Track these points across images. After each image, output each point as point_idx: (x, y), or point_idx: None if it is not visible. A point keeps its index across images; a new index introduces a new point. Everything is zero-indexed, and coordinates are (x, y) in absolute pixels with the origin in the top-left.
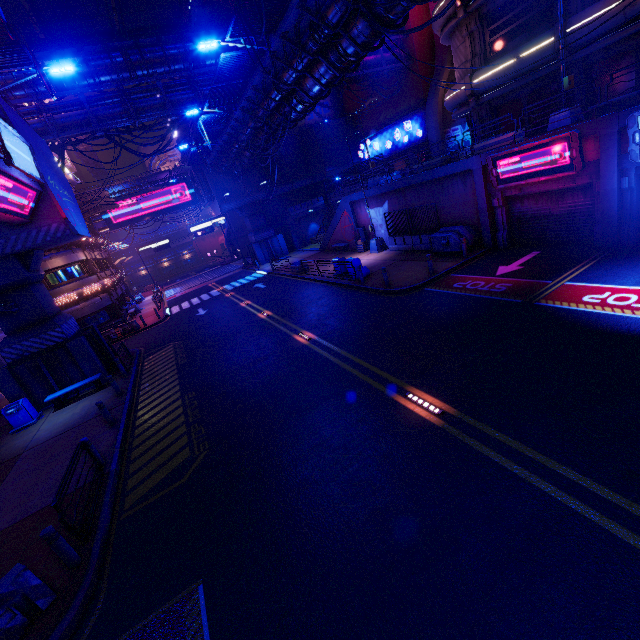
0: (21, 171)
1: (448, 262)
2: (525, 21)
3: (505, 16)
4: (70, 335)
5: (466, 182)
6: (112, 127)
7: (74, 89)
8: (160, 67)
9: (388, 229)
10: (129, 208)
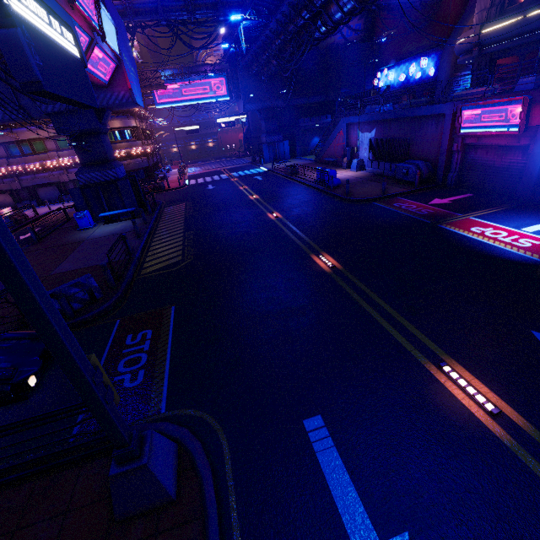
0: (109, 47)
1: (401, 188)
2: None
3: None
4: (120, 177)
5: (438, 124)
6: (173, 18)
7: None
8: None
9: (369, 153)
10: (174, 91)
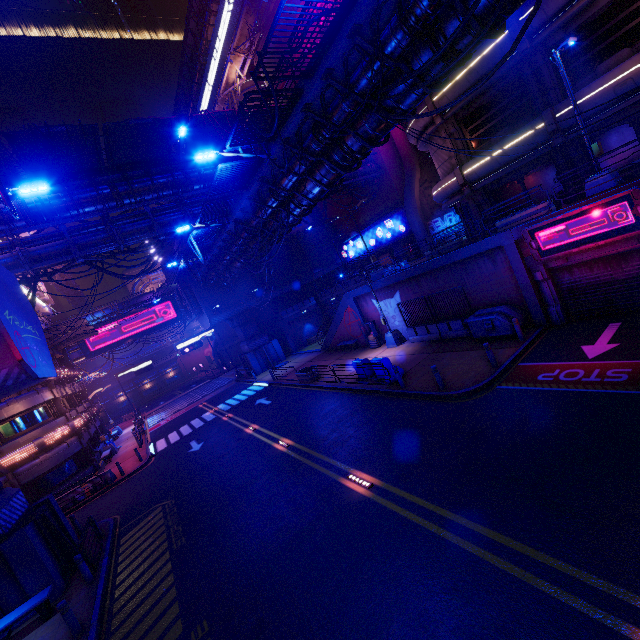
0: None
1: (503, 348)
2: (503, 118)
3: (481, 117)
4: (10, 525)
5: (495, 260)
6: (94, 253)
7: (55, 221)
8: (148, 194)
9: (404, 320)
10: (109, 333)
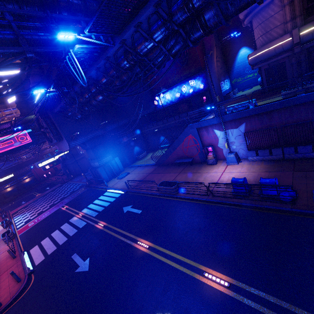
0: None
1: None
2: None
3: None
4: None
5: None
6: None
7: None
8: (7, 1)
9: (247, 145)
10: None
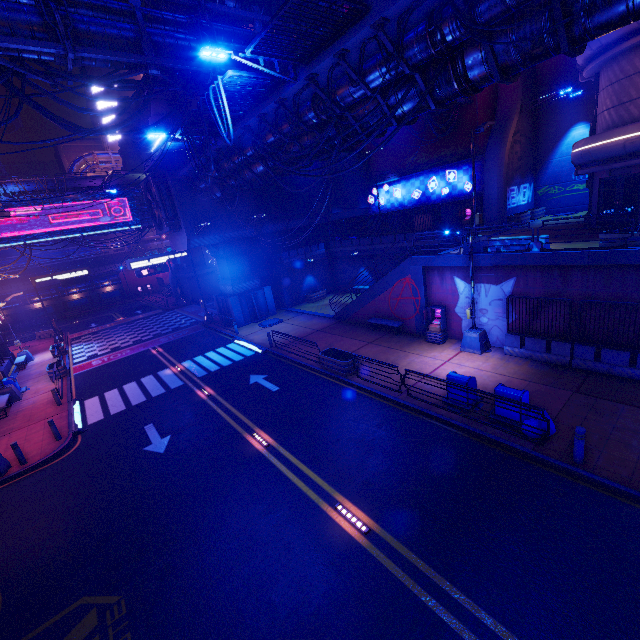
0: None
1: None
2: None
3: None
4: None
5: None
6: (5, 50)
7: None
8: None
9: (508, 321)
10: (28, 219)
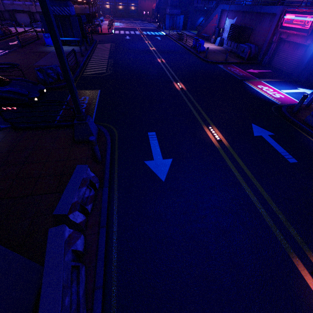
0: None
1: (236, 60)
2: None
3: None
4: (72, 14)
5: (271, 21)
6: None
7: None
8: None
9: (228, 34)
10: None
